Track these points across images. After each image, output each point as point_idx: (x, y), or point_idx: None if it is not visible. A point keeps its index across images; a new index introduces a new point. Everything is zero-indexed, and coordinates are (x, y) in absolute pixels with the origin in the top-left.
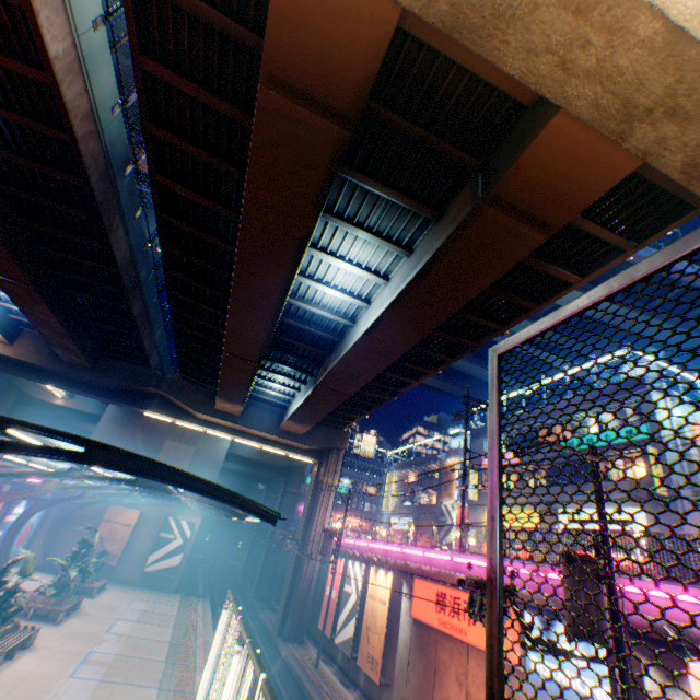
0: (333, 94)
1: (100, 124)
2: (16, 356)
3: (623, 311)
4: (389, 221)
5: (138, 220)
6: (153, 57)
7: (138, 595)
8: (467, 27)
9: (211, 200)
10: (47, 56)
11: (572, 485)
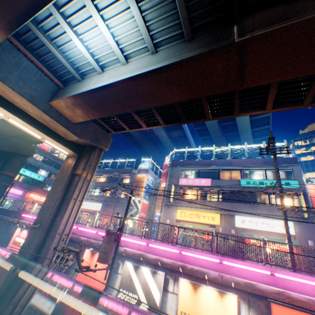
0: None
1: None
2: None
3: (249, 127)
4: None
5: None
6: None
7: None
8: None
9: None
10: None
11: (247, 204)
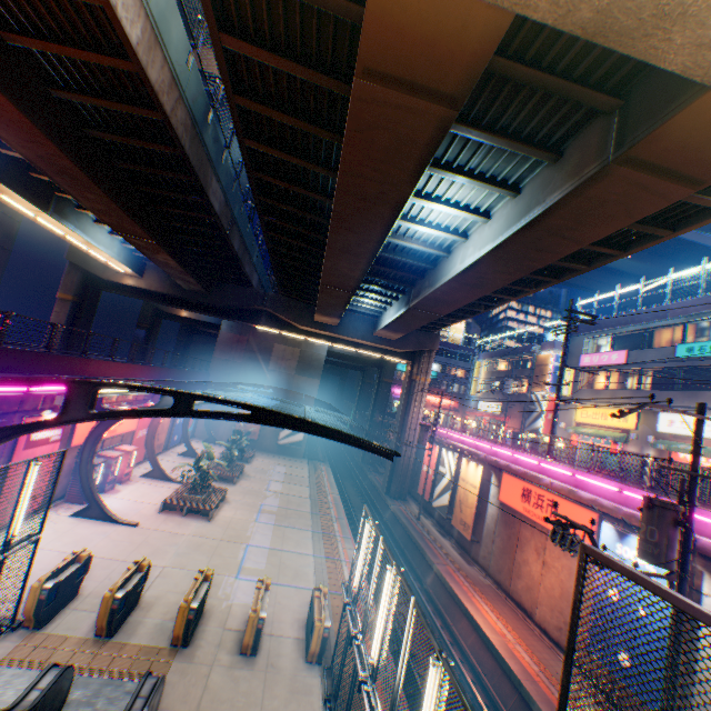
0: (437, 79)
1: (180, 87)
2: (148, 288)
3: None
4: (494, 162)
5: (224, 163)
6: (230, 28)
7: (278, 461)
8: (616, 30)
9: (299, 158)
10: (131, 47)
11: (681, 392)
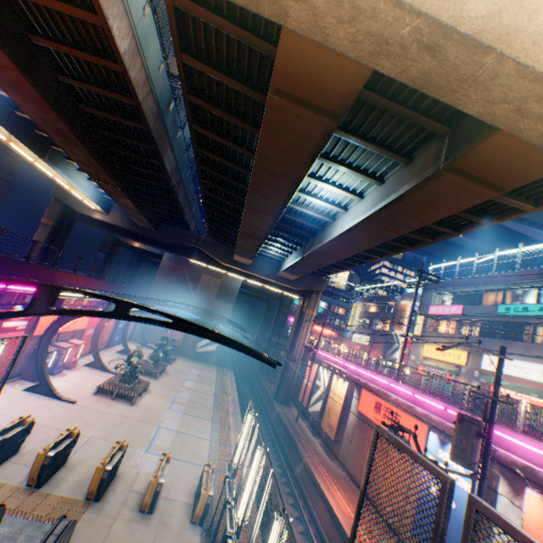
0: (324, 101)
1: (152, 84)
2: (112, 222)
3: None
4: (366, 159)
5: (178, 139)
6: (189, 51)
7: (193, 365)
8: (434, 86)
9: (231, 141)
10: (119, 55)
11: (500, 340)
